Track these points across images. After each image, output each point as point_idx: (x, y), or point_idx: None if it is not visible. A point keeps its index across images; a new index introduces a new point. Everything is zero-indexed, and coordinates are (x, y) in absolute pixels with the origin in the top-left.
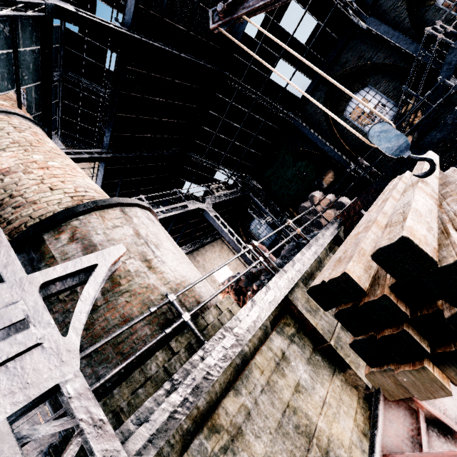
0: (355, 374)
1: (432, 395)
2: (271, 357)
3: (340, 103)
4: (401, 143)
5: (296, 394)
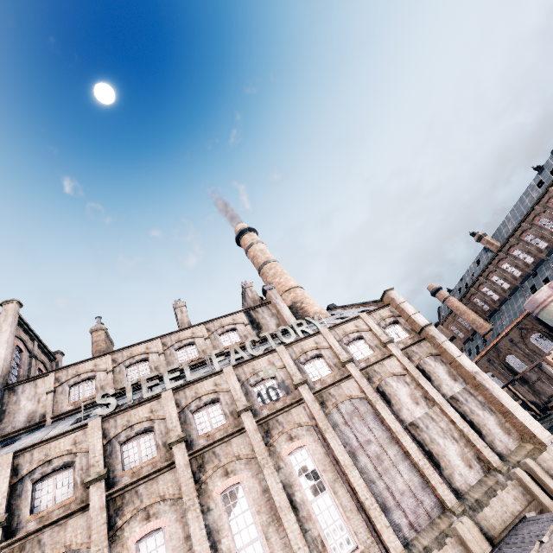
0: None
1: None
2: None
3: None
4: None
5: None
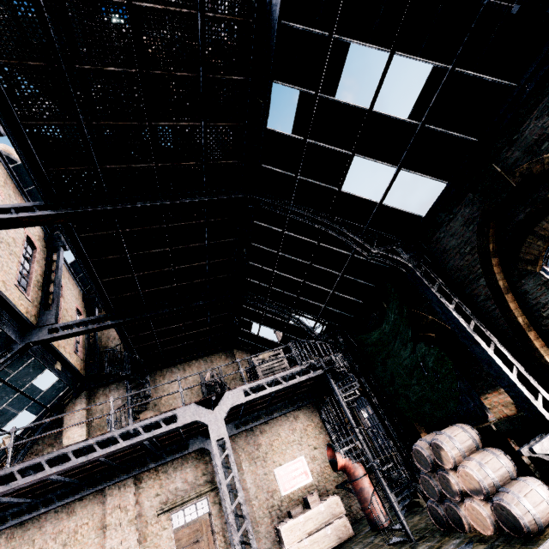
0: None
1: None
2: None
3: (526, 239)
4: None
5: None
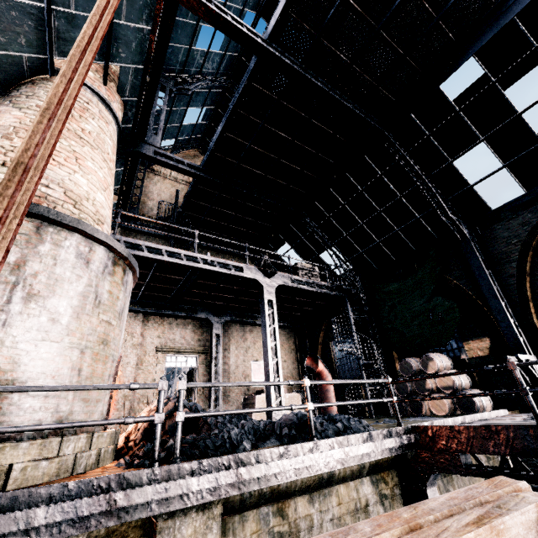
0: None
1: None
2: None
3: None
4: None
5: None
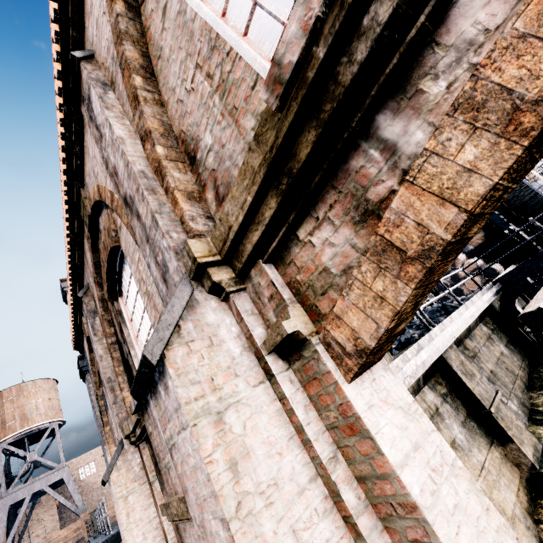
0: (518, 449)
1: None
2: (426, 408)
3: None
4: None
5: (453, 450)
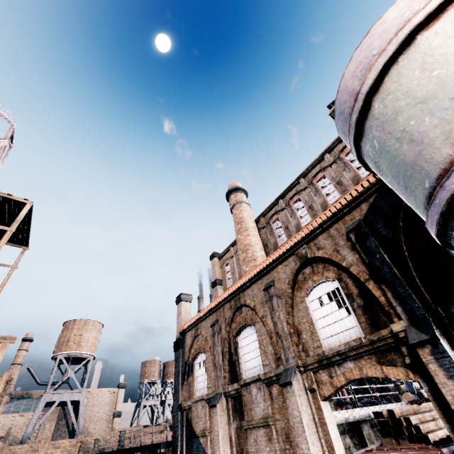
0: None
1: (391, 445)
2: (344, 443)
3: None
4: (413, 391)
5: None
